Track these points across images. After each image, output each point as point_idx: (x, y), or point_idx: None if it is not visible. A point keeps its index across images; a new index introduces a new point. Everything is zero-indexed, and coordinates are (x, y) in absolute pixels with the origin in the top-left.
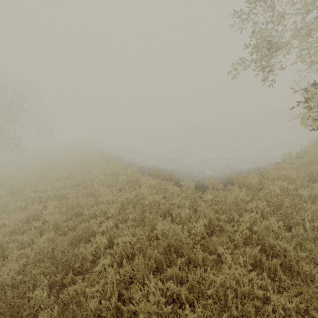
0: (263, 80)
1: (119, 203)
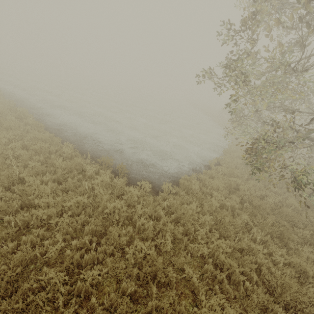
0: (229, 104)
1: (69, 211)
